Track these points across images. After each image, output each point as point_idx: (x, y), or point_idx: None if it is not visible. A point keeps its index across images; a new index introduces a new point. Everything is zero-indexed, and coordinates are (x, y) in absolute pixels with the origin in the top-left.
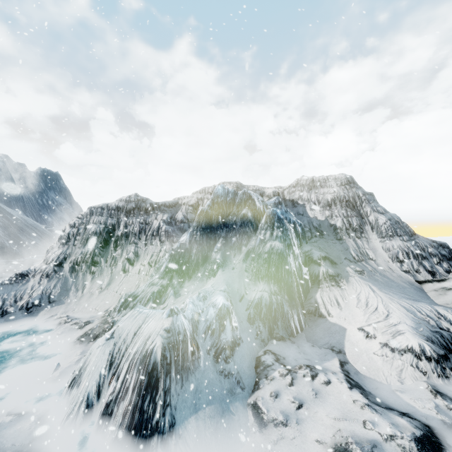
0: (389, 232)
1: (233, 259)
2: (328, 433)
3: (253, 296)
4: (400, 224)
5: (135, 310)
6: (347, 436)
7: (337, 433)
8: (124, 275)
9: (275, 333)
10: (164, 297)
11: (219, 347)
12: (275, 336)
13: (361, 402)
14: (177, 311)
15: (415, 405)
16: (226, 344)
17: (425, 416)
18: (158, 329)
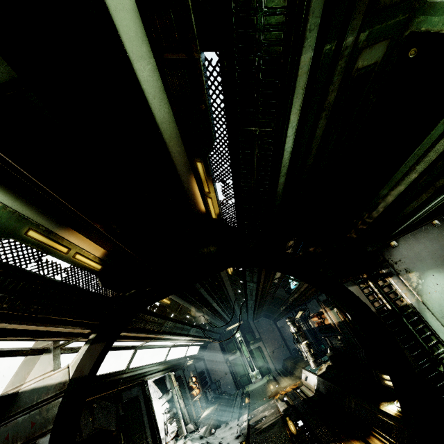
0: None
1: None
2: None
3: None
4: None
5: None
6: None
7: None
8: None
9: None
10: None
11: None
12: None
13: None
14: None
15: None
16: None
17: None
18: None
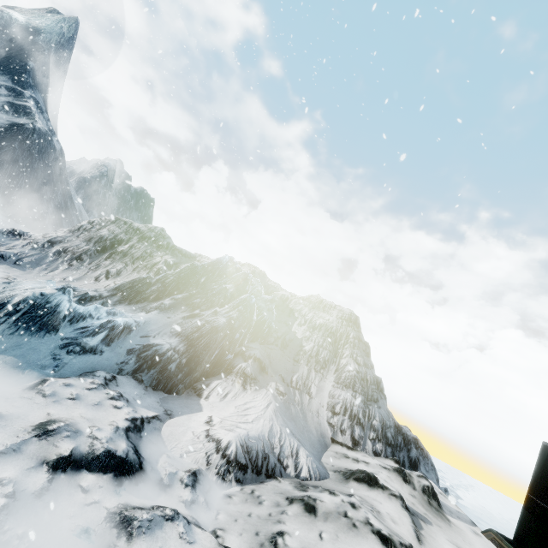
0: (347, 381)
1: (179, 312)
2: (62, 416)
3: (156, 342)
4: (367, 383)
5: (47, 281)
6: (70, 421)
7: (67, 418)
8: (93, 282)
9: (139, 374)
10: (92, 303)
11: (76, 342)
12: (136, 375)
13: (117, 424)
14: (67, 292)
15: (161, 463)
16: (83, 343)
17: (154, 469)
18: (38, 290)
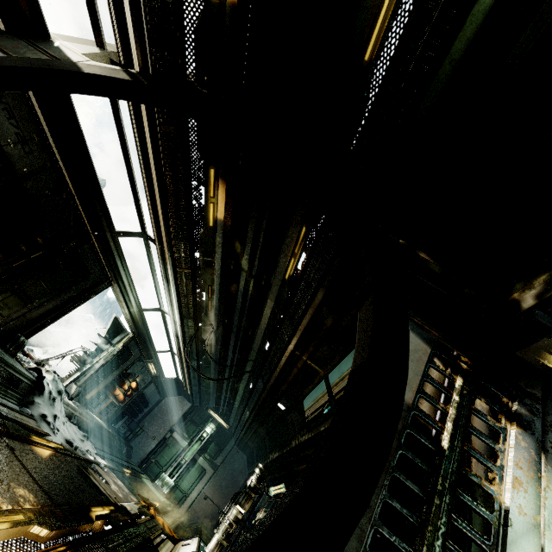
0: None
1: None
2: None
3: None
4: None
5: None
6: None
7: None
8: None
9: None
10: None
11: None
12: None
13: None
14: None
15: None
16: None
17: None
18: None
